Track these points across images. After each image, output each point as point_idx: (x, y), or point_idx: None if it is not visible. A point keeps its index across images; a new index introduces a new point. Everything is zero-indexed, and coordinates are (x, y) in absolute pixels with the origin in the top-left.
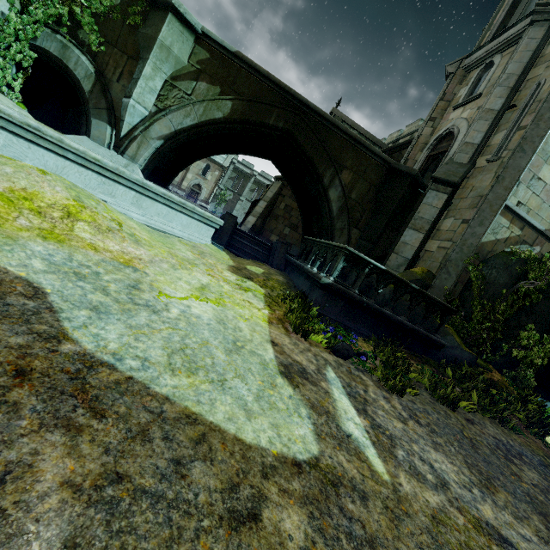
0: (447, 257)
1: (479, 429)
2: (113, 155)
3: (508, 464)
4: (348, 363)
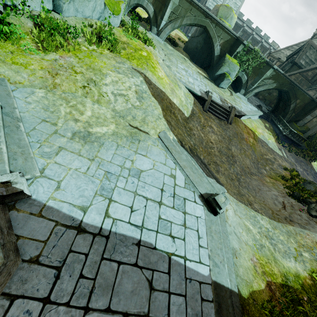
0: (315, 125)
1: (299, 158)
2: (243, 97)
3: (300, 162)
4: (284, 148)
